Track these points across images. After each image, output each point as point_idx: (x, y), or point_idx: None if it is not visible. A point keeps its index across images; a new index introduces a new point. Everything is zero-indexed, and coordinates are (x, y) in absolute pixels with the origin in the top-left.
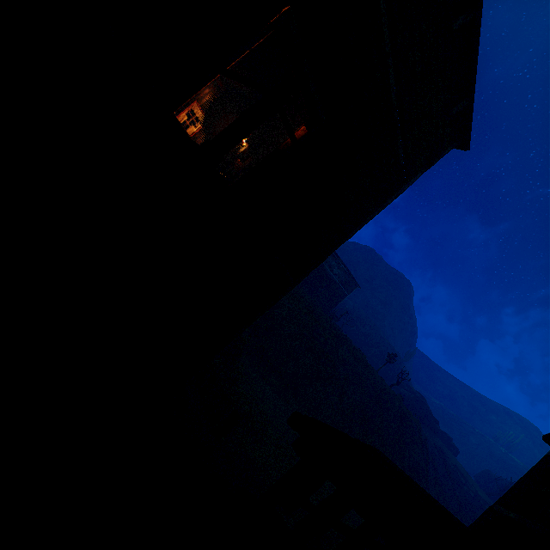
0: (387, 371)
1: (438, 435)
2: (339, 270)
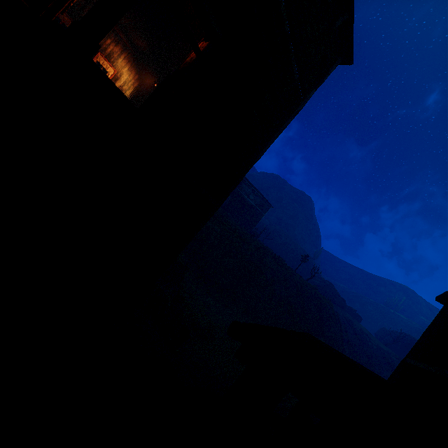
0: (302, 269)
1: (346, 309)
2: (254, 195)
